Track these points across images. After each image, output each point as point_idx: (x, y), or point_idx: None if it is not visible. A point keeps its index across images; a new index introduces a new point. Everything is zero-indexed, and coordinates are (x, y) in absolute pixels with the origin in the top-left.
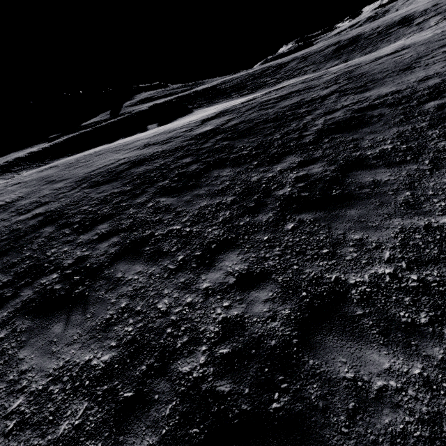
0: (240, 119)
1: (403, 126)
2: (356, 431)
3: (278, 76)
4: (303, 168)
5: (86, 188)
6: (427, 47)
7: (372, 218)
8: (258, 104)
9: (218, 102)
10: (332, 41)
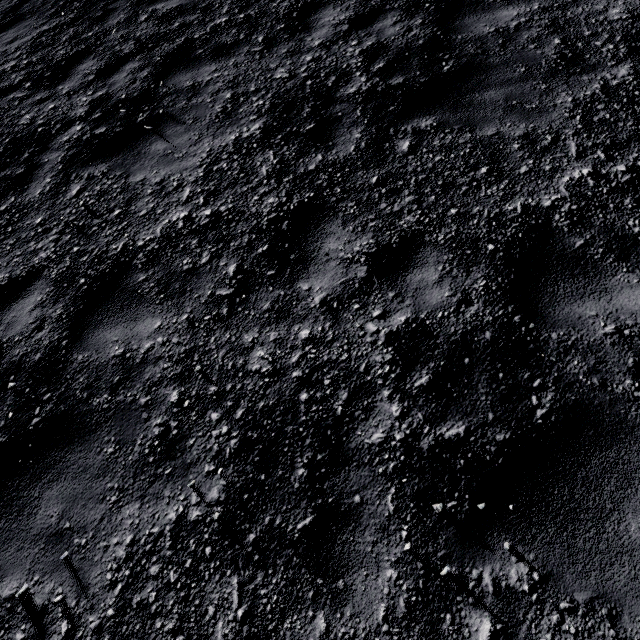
0: None
1: None
2: (509, 50)
3: None
4: None
5: None
6: None
7: None
8: None
9: None
10: None
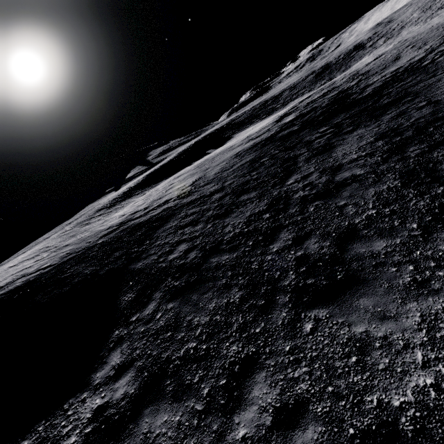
0: (309, 109)
1: (418, 73)
2: None
3: (281, 102)
4: (384, 97)
5: (253, 153)
6: (397, 50)
7: (432, 90)
8: (309, 103)
9: (247, 127)
10: (306, 73)
